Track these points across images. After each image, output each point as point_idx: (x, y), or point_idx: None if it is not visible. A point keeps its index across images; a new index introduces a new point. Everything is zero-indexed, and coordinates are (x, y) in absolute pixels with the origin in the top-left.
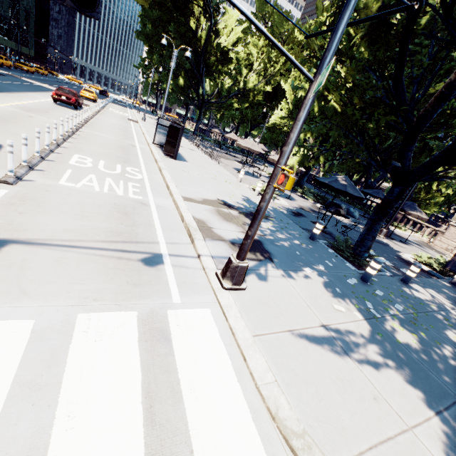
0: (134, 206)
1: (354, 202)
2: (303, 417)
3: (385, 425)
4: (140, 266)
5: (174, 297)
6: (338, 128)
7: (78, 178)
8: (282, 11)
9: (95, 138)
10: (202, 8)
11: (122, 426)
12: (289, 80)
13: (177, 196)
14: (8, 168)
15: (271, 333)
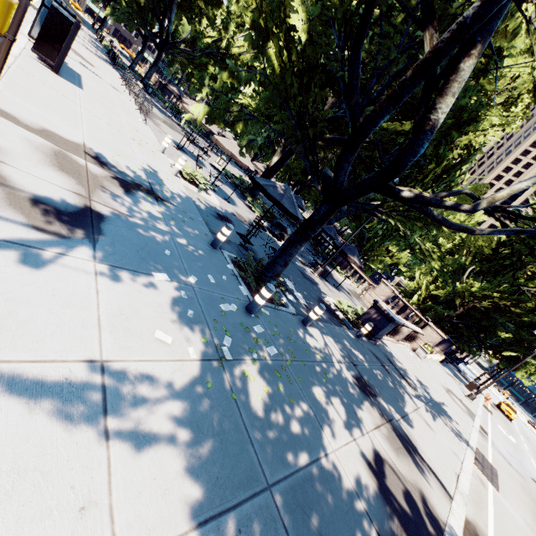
0: None
1: None
2: None
3: None
4: None
5: None
6: (273, 93)
7: None
8: None
9: None
10: None
11: None
12: None
13: None
14: None
15: None
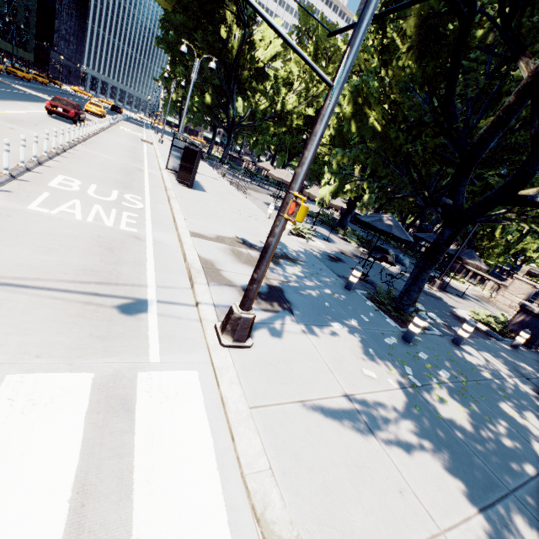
0: (124, 240)
1: (406, 248)
2: (300, 518)
3: (410, 528)
4: (113, 314)
5: (151, 355)
6: (379, 155)
7: (56, 203)
8: (329, 24)
9: (92, 158)
10: (235, 15)
11: (31, 535)
12: None
13: (184, 230)
14: None
15: (275, 404)
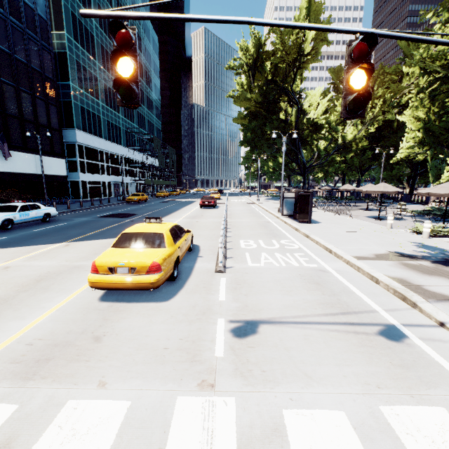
0: (316, 274)
1: None
2: None
3: None
4: (384, 341)
5: None
6: None
7: (256, 258)
8: None
9: (241, 224)
10: (288, 102)
11: None
12: (408, 112)
13: (347, 256)
14: (219, 260)
15: None
